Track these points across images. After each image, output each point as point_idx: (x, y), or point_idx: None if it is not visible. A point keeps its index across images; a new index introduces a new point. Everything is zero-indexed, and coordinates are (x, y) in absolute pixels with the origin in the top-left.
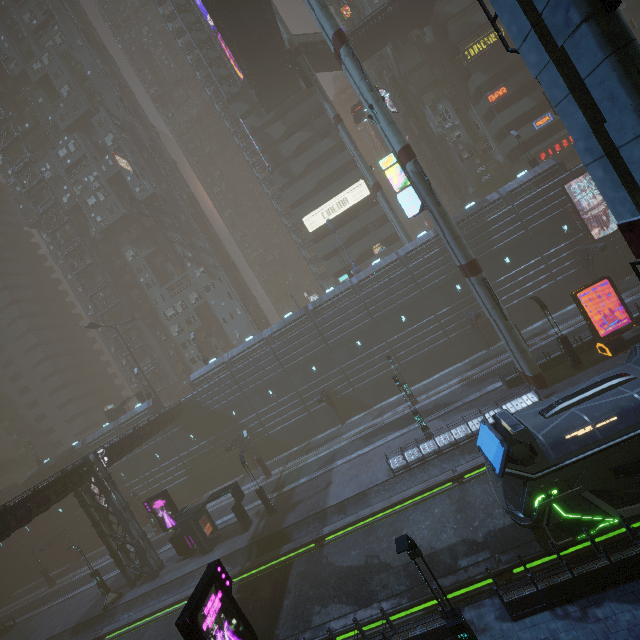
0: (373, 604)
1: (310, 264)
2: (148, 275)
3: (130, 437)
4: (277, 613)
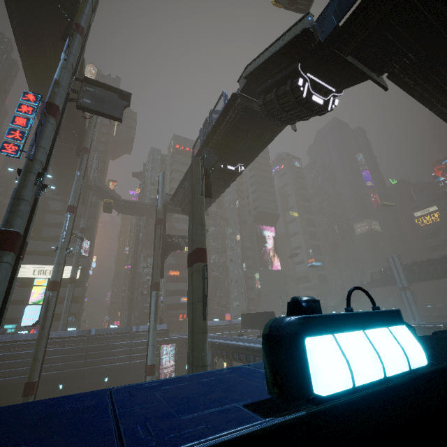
0: None
1: None
2: None
3: None
4: None
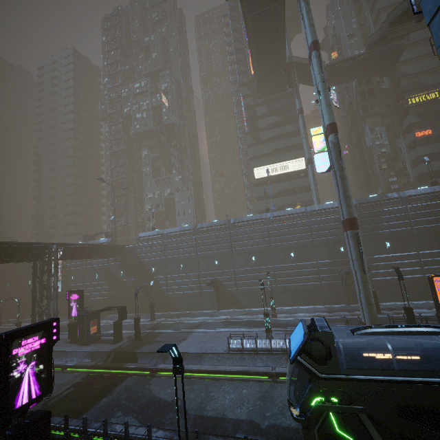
0: (153, 428)
1: (247, 200)
2: (149, 168)
3: (83, 249)
4: (94, 403)
